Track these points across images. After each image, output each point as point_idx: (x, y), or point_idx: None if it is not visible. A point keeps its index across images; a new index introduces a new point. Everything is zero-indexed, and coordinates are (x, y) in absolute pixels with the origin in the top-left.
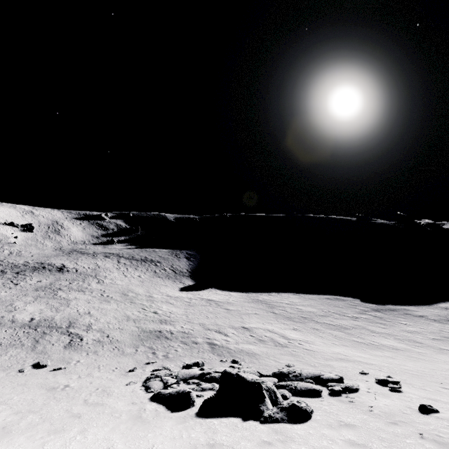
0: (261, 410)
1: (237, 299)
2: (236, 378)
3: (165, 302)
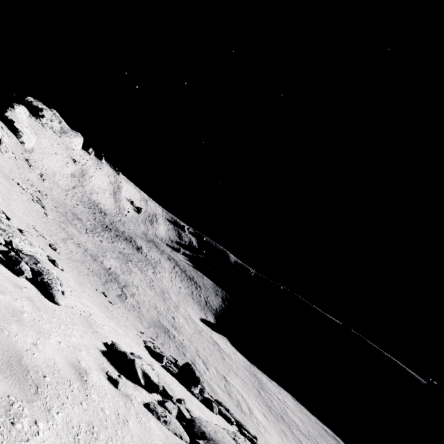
0: (191, 387)
1: (238, 360)
2: (191, 368)
3: (185, 317)
